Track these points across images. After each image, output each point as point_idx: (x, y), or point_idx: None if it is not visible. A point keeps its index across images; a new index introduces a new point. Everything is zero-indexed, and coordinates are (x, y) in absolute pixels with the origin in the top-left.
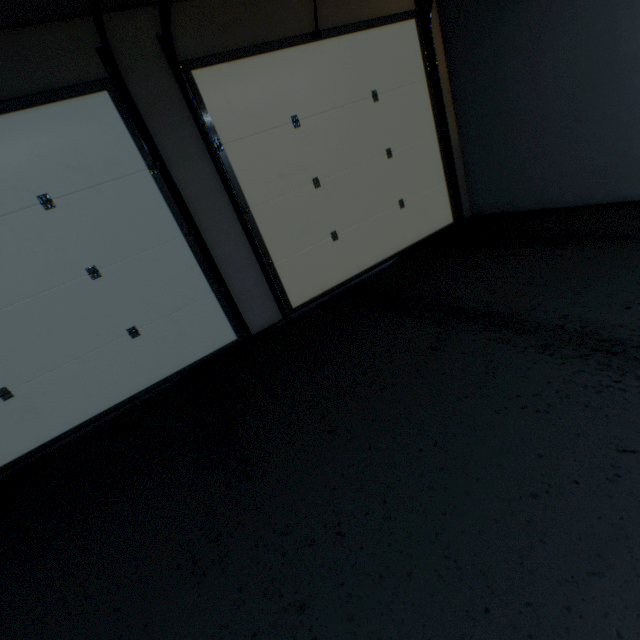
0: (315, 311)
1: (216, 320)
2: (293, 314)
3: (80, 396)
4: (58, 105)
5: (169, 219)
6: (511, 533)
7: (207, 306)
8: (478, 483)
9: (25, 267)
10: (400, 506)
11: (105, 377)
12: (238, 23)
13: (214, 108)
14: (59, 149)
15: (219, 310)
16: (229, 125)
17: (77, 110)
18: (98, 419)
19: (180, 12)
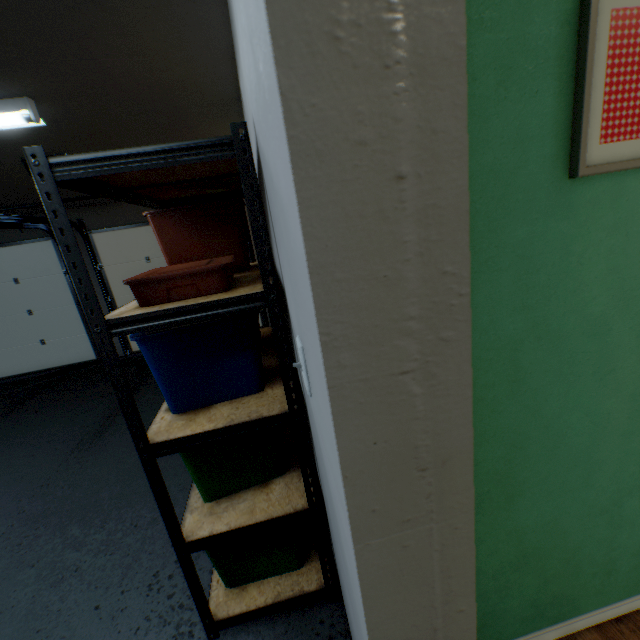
0: (137, 357)
1: (87, 346)
2: (132, 354)
3: (14, 363)
4: (30, 245)
5: (70, 295)
6: (5, 448)
7: (83, 339)
8: (23, 437)
9: (3, 305)
10: (6, 436)
11: (26, 358)
12: (123, 214)
13: (102, 250)
14: (27, 261)
15: (89, 342)
16: (109, 258)
17: (38, 247)
18: (19, 376)
19: (93, 210)
